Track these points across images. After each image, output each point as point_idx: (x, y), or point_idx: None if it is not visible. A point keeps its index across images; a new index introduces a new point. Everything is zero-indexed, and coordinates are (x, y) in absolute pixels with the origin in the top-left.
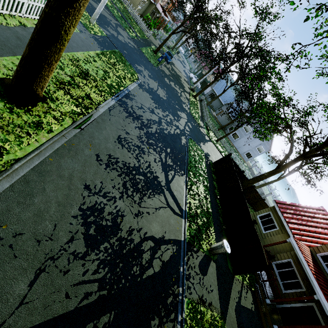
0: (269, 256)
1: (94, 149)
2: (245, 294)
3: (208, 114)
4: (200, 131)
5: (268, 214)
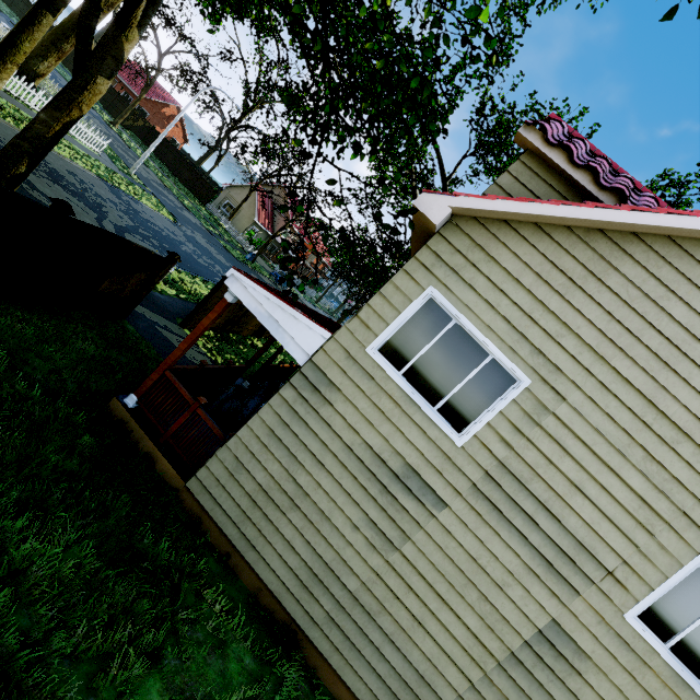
0: None
1: None
2: None
3: None
4: None
5: None
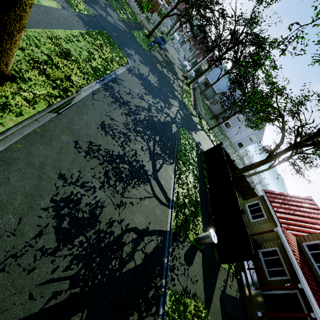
0: (256, 244)
1: (72, 135)
2: (231, 283)
3: (201, 102)
4: (192, 120)
5: (256, 203)
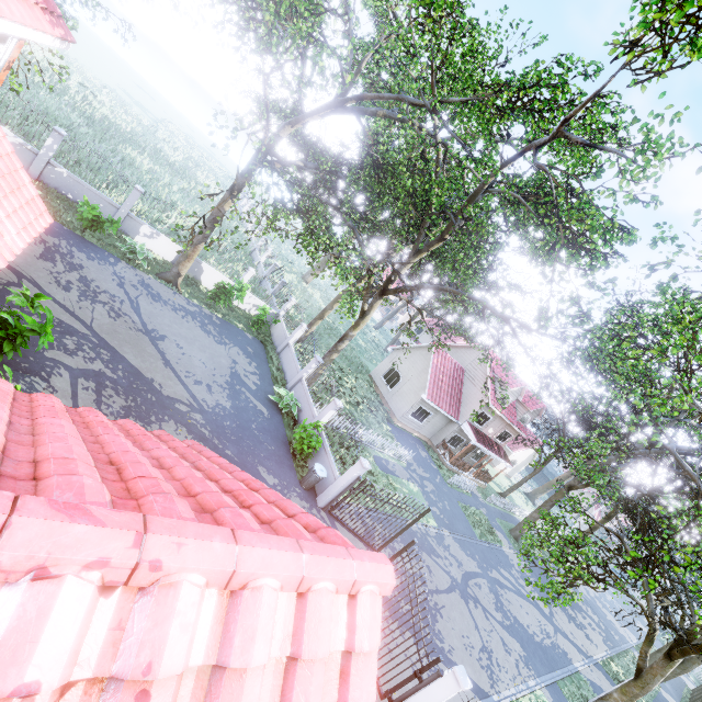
0: None
1: None
2: None
3: None
4: None
5: None
